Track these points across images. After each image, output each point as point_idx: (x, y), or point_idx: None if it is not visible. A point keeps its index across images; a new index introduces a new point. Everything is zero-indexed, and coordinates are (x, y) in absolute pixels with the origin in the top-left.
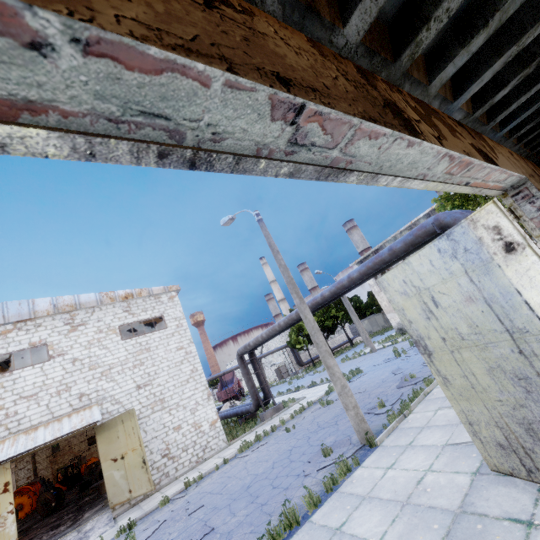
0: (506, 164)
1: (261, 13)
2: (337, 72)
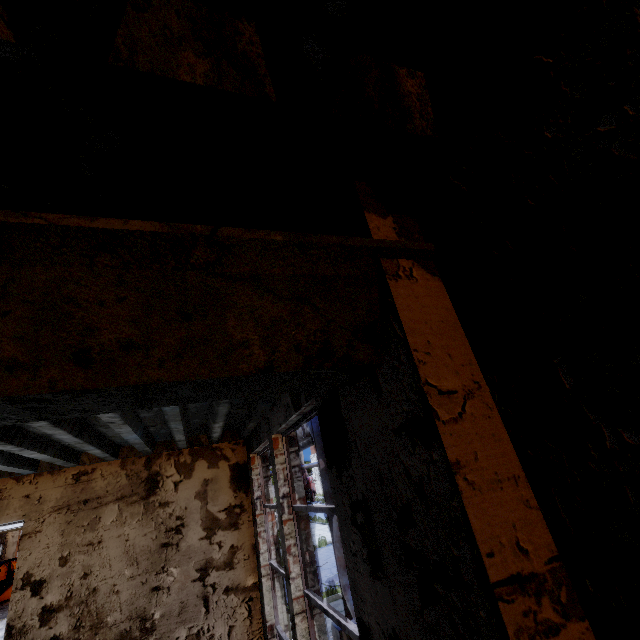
0: None
1: None
2: None
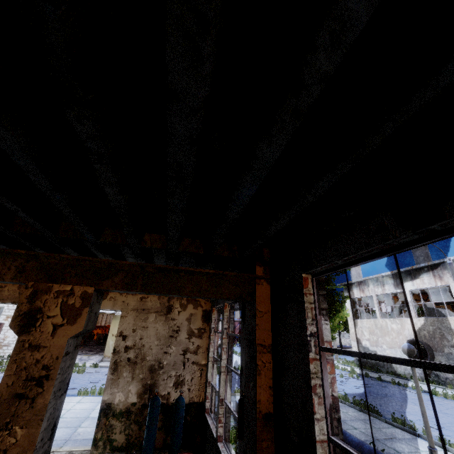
0: (103, 305)
1: (9, 285)
2: (18, 292)
